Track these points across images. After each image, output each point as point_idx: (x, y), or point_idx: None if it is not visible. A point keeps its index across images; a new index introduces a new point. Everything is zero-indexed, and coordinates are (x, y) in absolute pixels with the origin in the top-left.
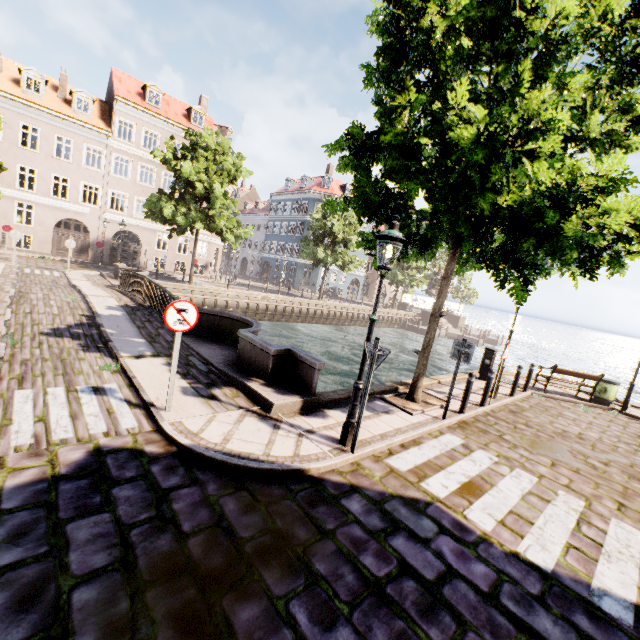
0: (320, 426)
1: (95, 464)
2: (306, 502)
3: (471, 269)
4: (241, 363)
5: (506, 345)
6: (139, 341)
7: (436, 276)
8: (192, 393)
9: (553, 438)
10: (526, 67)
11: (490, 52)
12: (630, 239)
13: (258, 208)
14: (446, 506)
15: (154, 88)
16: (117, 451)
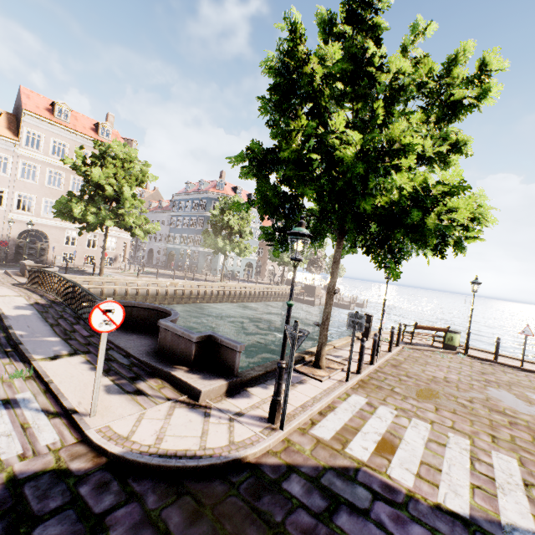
0: (247, 406)
1: (10, 500)
2: (250, 495)
3: (350, 253)
4: (163, 352)
5: (384, 312)
6: (53, 340)
7: (313, 256)
8: (116, 391)
9: (429, 385)
10: (379, 105)
11: (352, 94)
12: (467, 228)
13: (162, 206)
14: (372, 469)
15: (63, 105)
16: (37, 476)
